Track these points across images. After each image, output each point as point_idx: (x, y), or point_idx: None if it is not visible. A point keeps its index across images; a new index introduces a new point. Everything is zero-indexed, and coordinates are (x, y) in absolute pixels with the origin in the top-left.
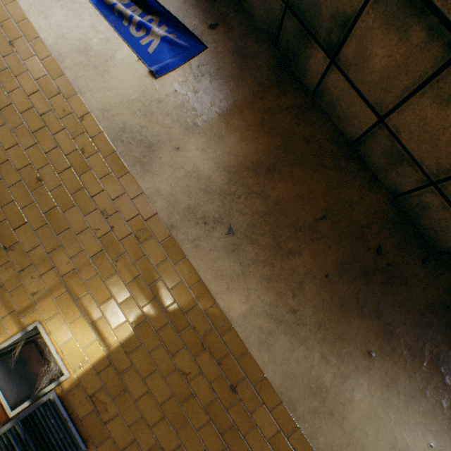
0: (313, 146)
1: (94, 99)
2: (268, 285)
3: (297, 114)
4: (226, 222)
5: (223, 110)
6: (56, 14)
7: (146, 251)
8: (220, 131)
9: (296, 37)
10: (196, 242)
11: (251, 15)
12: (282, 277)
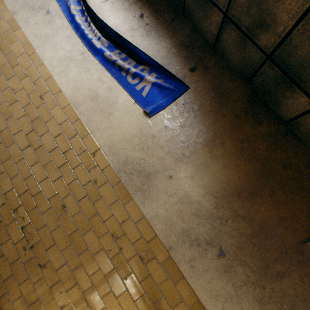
0: (290, 171)
1: (102, 137)
2: (261, 307)
3: (272, 141)
4: (217, 244)
5: (207, 141)
6: (72, 71)
7: (149, 271)
8: (205, 160)
9: (274, 81)
10: (192, 262)
11: (225, 57)
12: (274, 300)
